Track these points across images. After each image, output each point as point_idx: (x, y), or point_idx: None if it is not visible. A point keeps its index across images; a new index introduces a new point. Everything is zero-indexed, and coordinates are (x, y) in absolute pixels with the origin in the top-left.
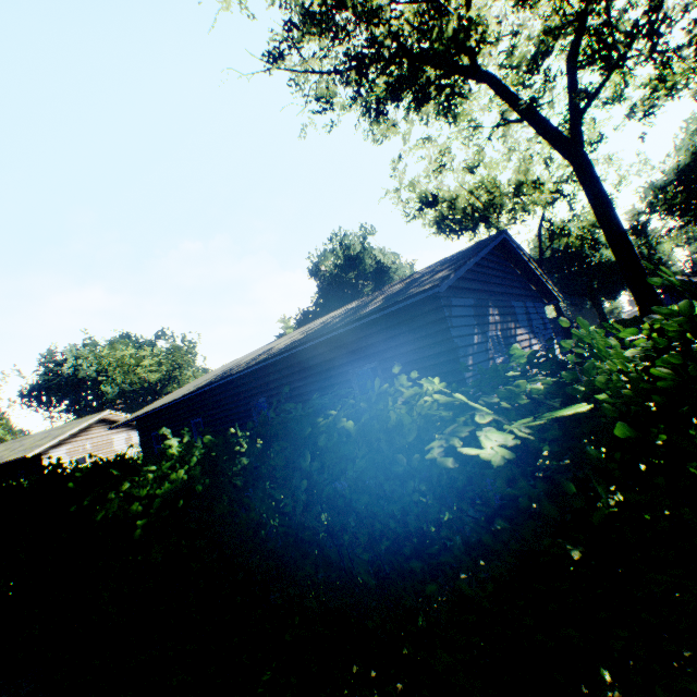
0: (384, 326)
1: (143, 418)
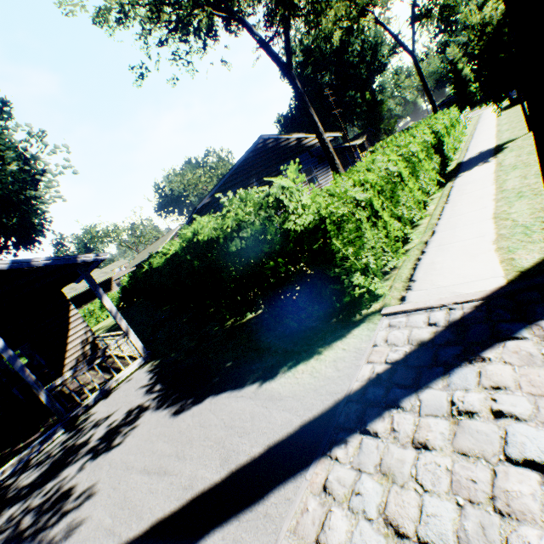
0: (209, 207)
1: None
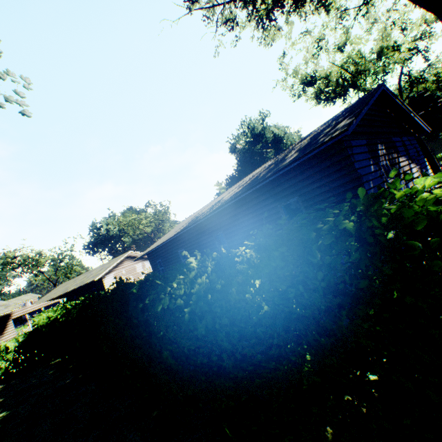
0: (300, 170)
1: (150, 253)
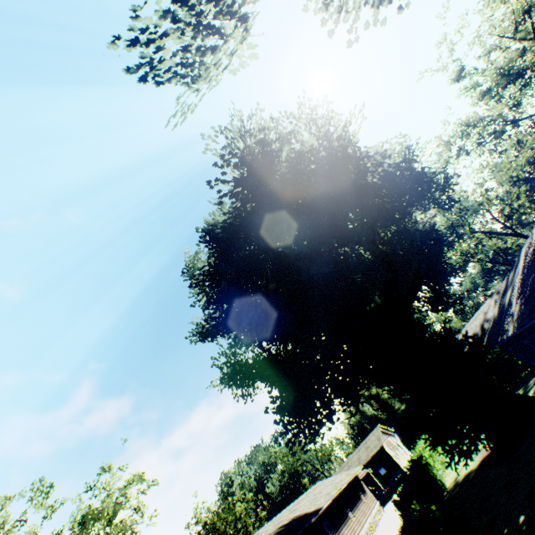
0: None
1: None
